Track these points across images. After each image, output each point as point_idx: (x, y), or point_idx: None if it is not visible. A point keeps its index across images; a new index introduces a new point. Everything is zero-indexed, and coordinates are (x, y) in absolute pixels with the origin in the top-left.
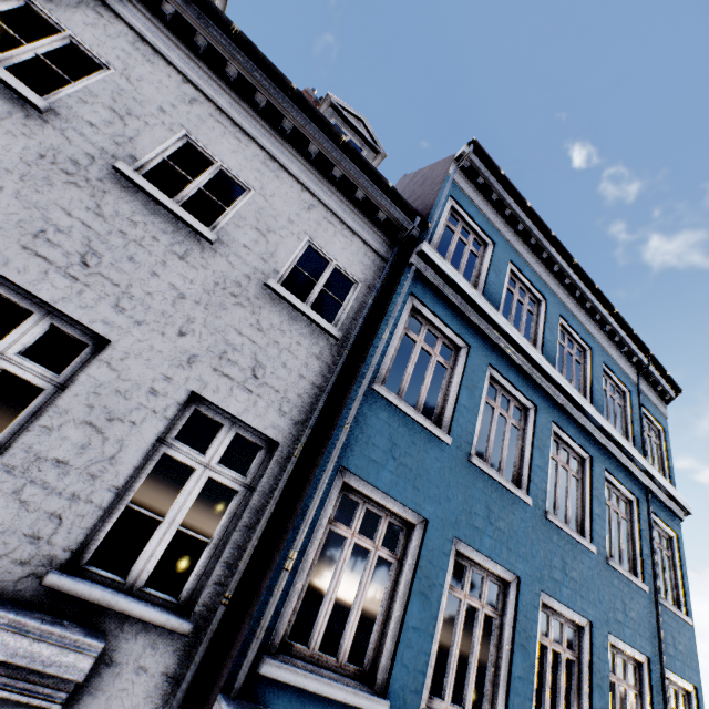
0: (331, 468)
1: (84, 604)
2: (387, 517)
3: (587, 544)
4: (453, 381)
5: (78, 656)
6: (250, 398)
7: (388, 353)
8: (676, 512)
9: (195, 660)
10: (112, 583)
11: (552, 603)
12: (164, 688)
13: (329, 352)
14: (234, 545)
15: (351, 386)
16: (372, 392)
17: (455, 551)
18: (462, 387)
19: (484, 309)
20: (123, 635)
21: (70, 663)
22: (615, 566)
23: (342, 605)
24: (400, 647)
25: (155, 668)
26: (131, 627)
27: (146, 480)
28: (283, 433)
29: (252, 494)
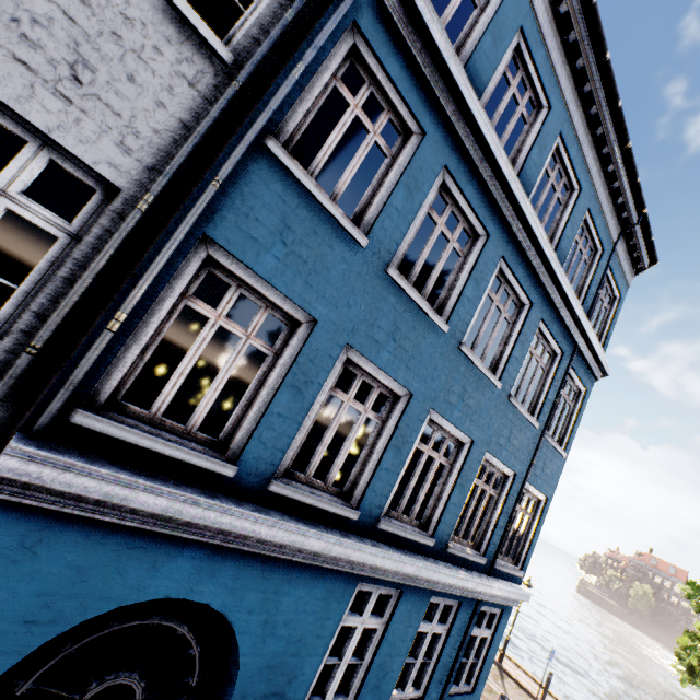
0: (185, 230)
1: None
2: (267, 309)
3: (494, 380)
4: (390, 174)
5: None
6: (69, 111)
7: (300, 106)
8: (595, 372)
9: None
10: None
11: (440, 421)
12: None
13: (211, 82)
14: (49, 297)
15: (234, 134)
16: (265, 152)
17: (348, 359)
18: (400, 184)
19: (457, 81)
20: None
21: None
22: (515, 403)
23: None
24: (260, 428)
25: None
26: None
27: None
28: (126, 177)
29: (78, 245)
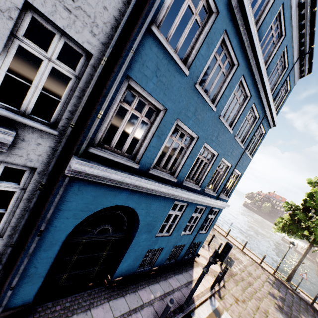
0: (121, 74)
1: (0, 117)
2: (148, 105)
3: (230, 130)
4: (201, 37)
5: (4, 135)
6: (70, 17)
7: (165, 4)
8: (270, 125)
9: (61, 144)
10: (12, 110)
11: (207, 147)
12: (51, 151)
13: None
14: (73, 104)
15: (138, 24)
16: (150, 32)
17: (176, 124)
18: (204, 42)
19: None
20: (26, 131)
21: (1, 137)
22: (236, 139)
23: (133, 138)
24: (146, 151)
25: (45, 144)
26: (29, 129)
27: (33, 70)
28: (94, 48)
29: (79, 81)
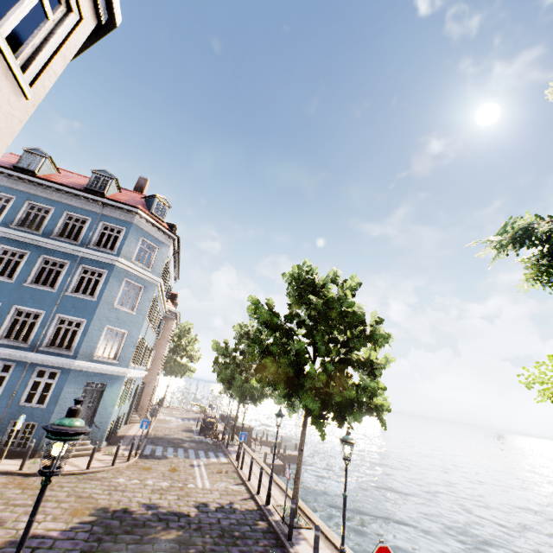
0: None
1: None
2: None
3: (7, 281)
4: None
5: None
6: None
7: None
8: (107, 262)
9: None
10: None
11: None
12: None
13: None
14: None
15: None
16: None
17: None
18: None
19: None
20: None
21: None
22: (28, 286)
23: None
24: None
25: None
26: None
27: None
28: None
29: None
